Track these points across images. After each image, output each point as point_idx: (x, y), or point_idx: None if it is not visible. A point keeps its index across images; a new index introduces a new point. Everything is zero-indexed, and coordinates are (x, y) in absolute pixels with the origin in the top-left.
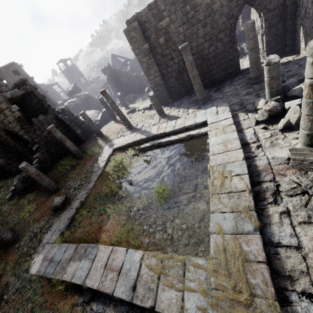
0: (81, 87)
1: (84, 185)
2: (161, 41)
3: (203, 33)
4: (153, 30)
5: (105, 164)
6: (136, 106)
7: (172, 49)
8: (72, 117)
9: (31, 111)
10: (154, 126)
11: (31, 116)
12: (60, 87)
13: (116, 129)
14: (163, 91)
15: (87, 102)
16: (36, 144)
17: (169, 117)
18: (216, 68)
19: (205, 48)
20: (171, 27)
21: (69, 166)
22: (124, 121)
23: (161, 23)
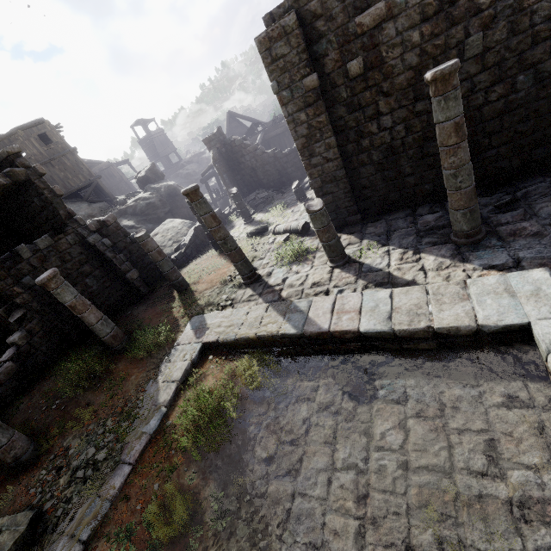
0: (169, 170)
1: (101, 466)
2: (352, 69)
3: (481, 47)
4: (336, 38)
5: (175, 393)
6: (269, 220)
7: (380, 91)
8: (124, 240)
9: (33, 223)
10: (319, 297)
11: (33, 233)
12: (133, 168)
13: (218, 276)
14: (342, 196)
15: (172, 202)
16: (20, 308)
17: (360, 269)
18: (501, 144)
19: (478, 88)
20: (388, 29)
21: (89, 373)
22: (238, 263)
23: (360, 19)
